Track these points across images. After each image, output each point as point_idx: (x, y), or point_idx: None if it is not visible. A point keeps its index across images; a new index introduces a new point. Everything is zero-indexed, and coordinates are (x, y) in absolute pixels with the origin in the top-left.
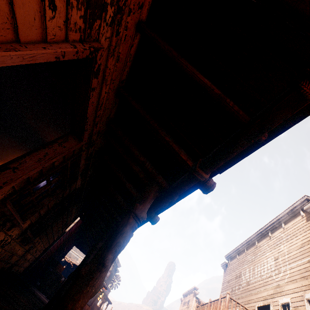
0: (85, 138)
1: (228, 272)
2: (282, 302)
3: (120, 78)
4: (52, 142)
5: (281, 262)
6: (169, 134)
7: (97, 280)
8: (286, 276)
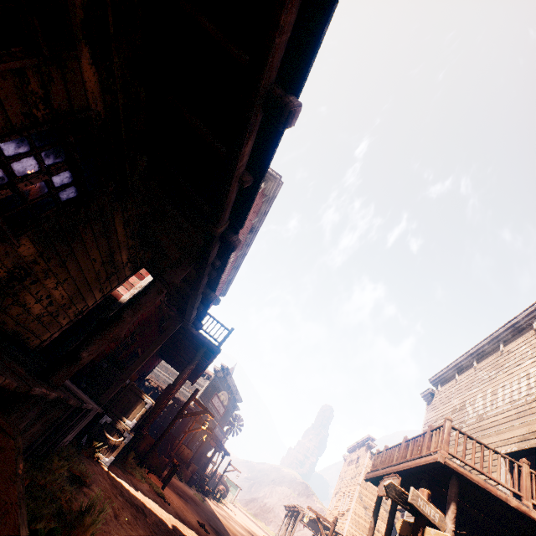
0: None
1: (436, 406)
2: None
3: None
4: None
5: None
6: None
7: None
8: None
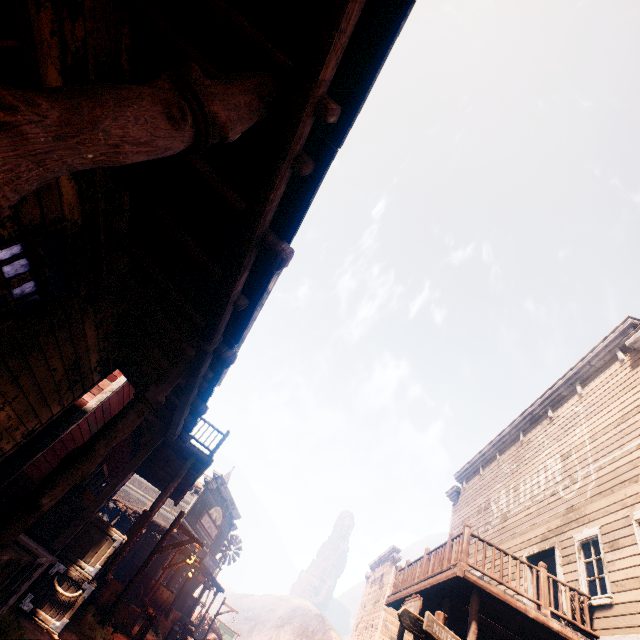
0: None
1: (462, 506)
2: (582, 537)
3: None
4: None
5: (576, 461)
6: None
7: None
8: (589, 486)
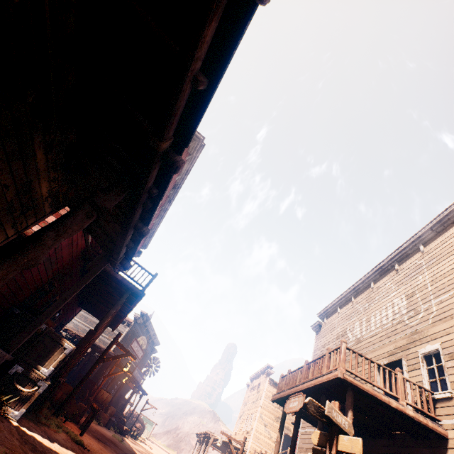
0: None
1: (323, 334)
2: (425, 351)
3: None
4: None
5: (419, 298)
6: None
7: None
8: (431, 315)
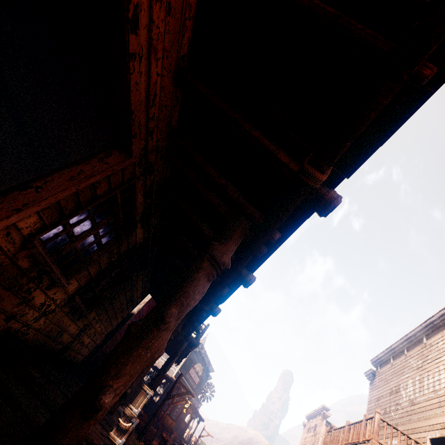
0: (134, 152)
1: (377, 385)
2: None
3: (178, 50)
4: (89, 157)
5: None
6: (259, 130)
7: (154, 341)
8: None
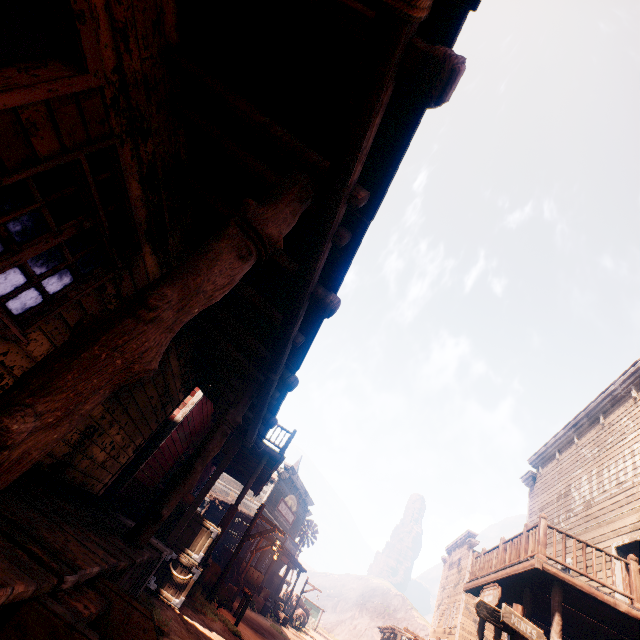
0: (91, 61)
1: (539, 492)
2: None
3: None
4: (0, 65)
5: None
6: None
7: (128, 339)
8: None
